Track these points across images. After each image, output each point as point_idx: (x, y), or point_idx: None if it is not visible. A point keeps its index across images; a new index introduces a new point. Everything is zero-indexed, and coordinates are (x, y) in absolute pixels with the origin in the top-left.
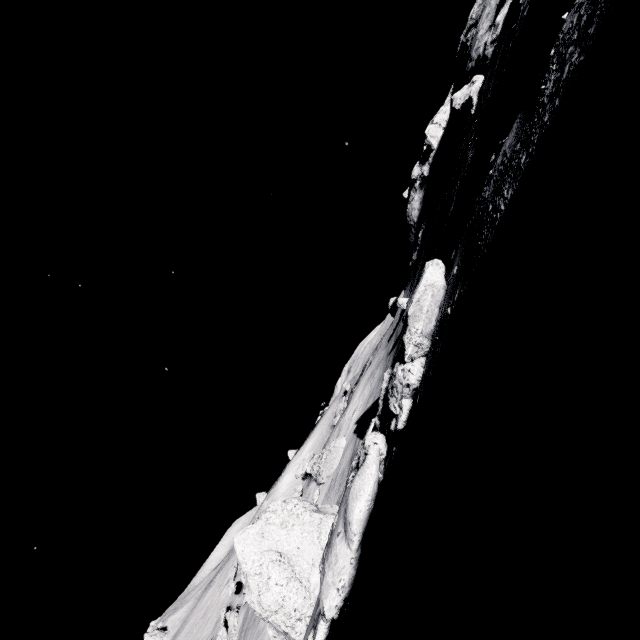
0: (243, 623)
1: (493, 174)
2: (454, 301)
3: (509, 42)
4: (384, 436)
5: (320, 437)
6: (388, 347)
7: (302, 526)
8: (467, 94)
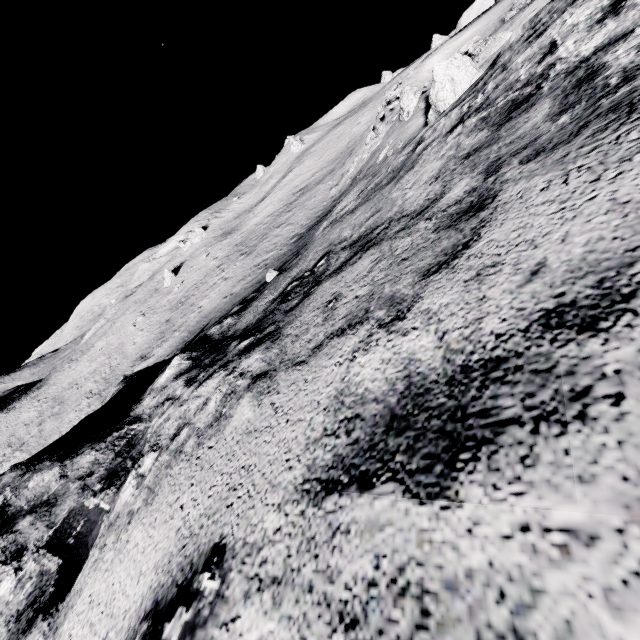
0: (390, 129)
1: None
2: None
3: None
4: None
5: (484, 28)
6: None
7: (466, 72)
8: None
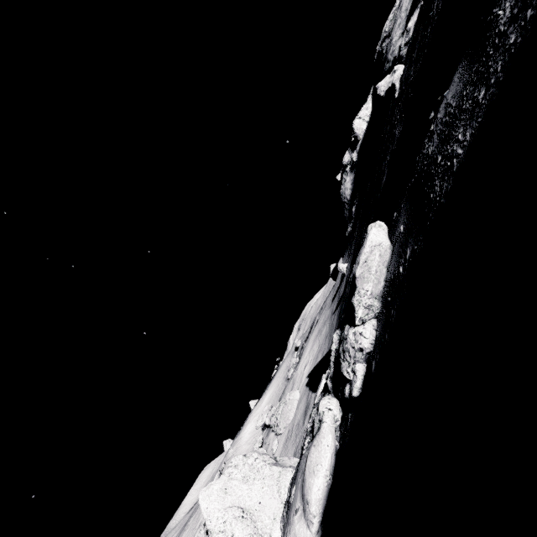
0: None
1: (435, 129)
2: (406, 259)
3: (427, 30)
4: (338, 400)
5: (276, 389)
6: (332, 307)
7: (262, 480)
8: (390, 82)
